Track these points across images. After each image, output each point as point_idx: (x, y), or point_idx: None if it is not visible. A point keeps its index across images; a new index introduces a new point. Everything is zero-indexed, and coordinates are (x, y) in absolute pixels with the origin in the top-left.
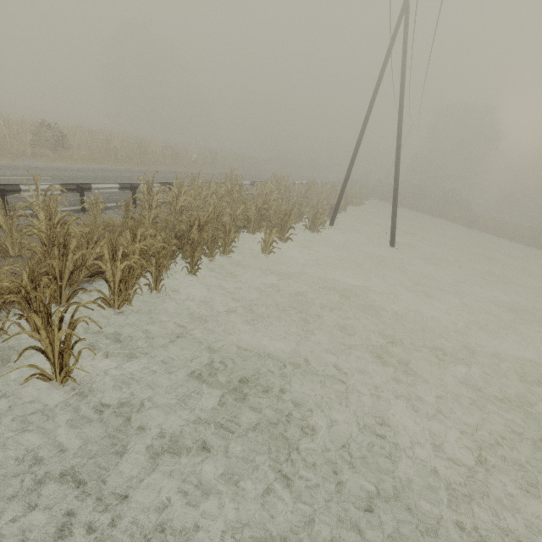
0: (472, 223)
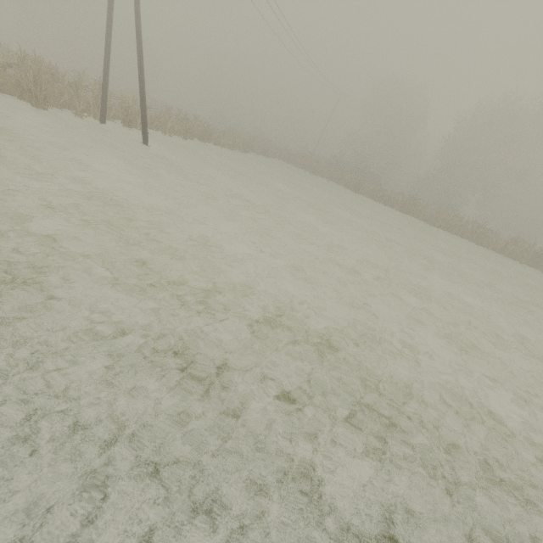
0: (356, 186)
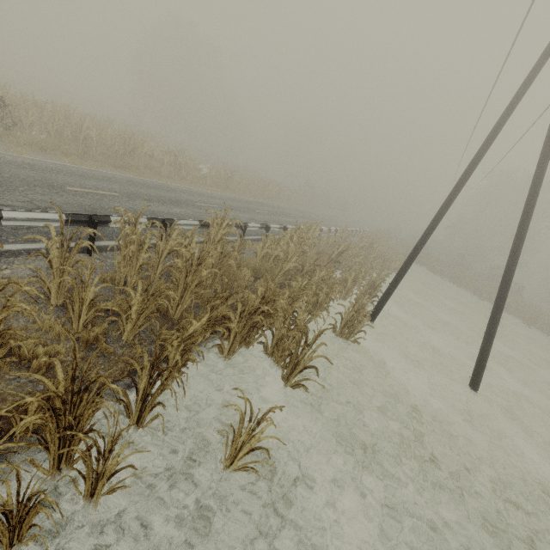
0: (532, 319)
